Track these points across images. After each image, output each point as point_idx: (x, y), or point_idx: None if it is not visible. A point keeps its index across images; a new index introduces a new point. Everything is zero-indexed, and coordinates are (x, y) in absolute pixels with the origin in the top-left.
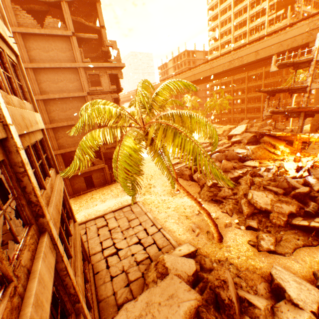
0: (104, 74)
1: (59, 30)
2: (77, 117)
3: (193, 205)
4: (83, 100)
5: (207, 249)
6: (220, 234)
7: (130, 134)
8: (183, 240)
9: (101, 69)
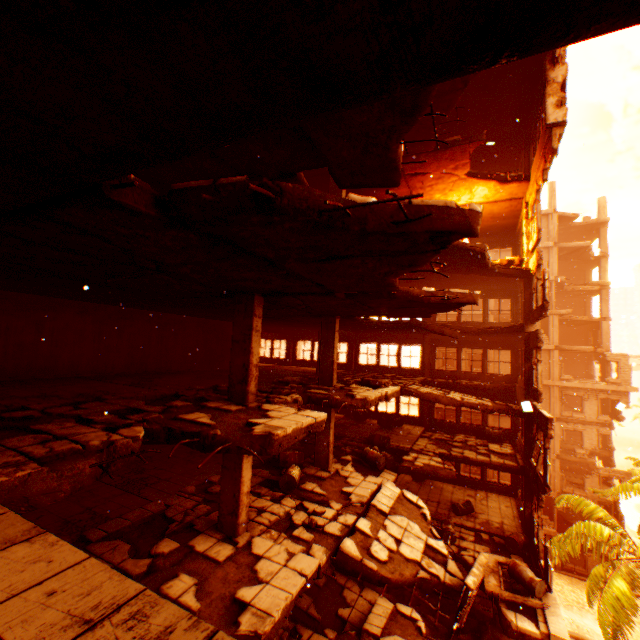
0: (590, 396)
1: None
2: None
3: None
4: None
5: None
6: None
7: (622, 573)
8: None
9: (587, 389)
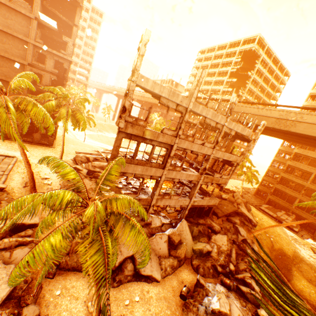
0: (51, 58)
1: (25, 10)
2: (10, 76)
3: (48, 174)
4: (22, 67)
5: (18, 194)
6: (35, 189)
7: None
8: (11, 185)
9: (50, 53)
